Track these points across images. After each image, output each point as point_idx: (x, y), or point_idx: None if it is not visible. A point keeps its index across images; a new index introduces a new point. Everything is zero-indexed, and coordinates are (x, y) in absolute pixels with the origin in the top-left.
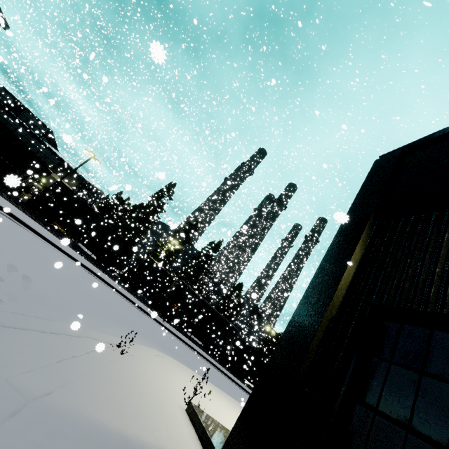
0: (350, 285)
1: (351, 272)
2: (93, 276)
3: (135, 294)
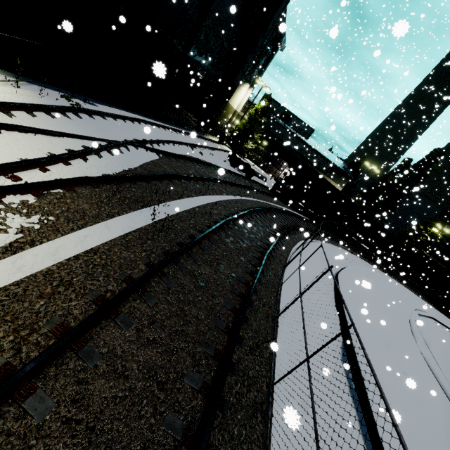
0: None
1: None
2: (435, 322)
3: (418, 293)
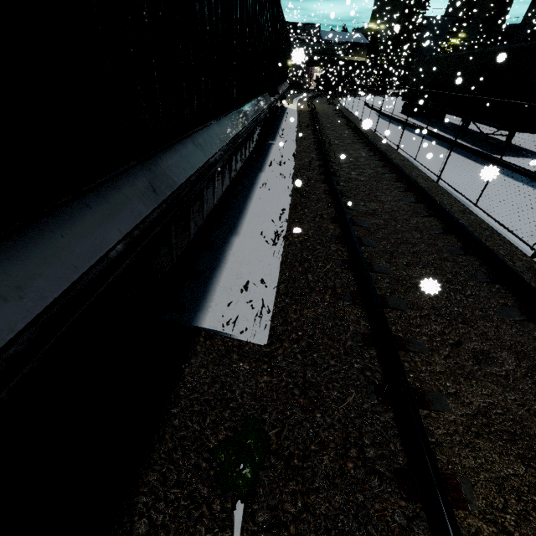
0: None
1: None
2: None
3: None
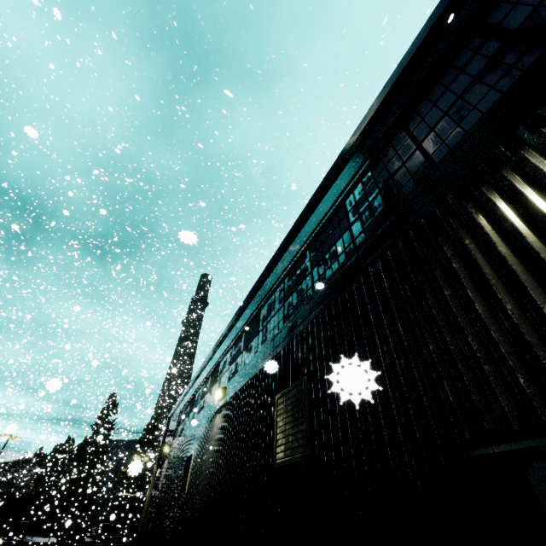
0: (150, 498)
1: (151, 492)
2: None
3: None
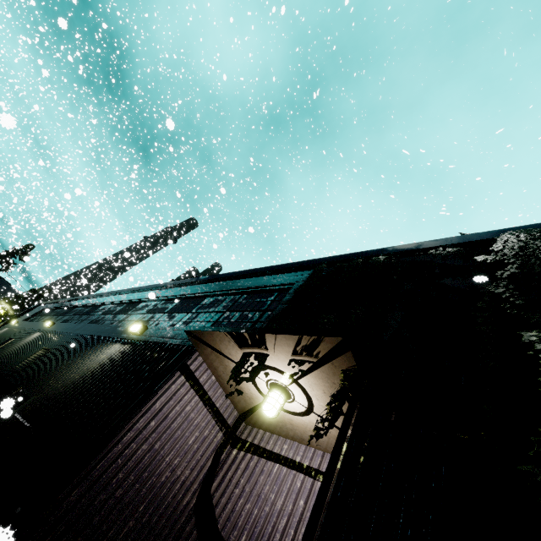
0: None
1: None
2: None
3: None
